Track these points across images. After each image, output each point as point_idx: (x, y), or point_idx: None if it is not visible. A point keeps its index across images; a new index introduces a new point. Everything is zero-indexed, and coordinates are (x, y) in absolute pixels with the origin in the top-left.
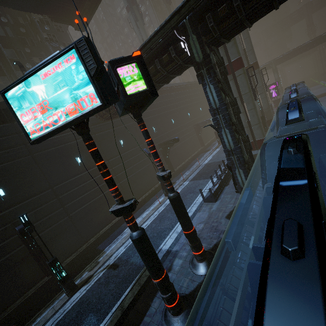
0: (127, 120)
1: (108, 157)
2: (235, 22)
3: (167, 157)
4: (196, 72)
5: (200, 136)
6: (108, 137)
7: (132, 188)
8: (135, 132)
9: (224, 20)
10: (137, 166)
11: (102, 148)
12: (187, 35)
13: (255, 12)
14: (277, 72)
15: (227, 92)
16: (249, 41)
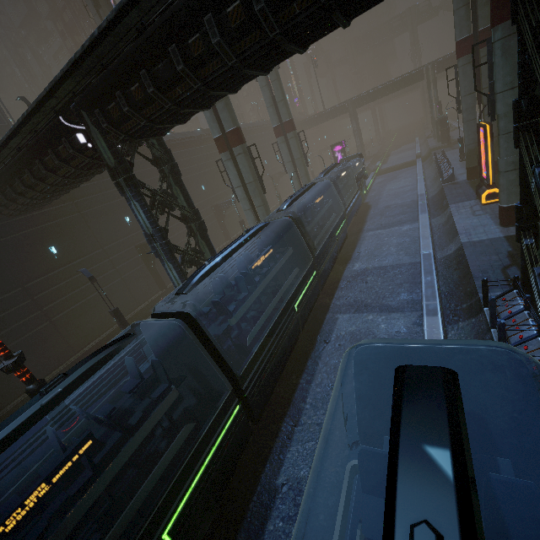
0: (64, 211)
1: (24, 280)
2: (142, 125)
3: (153, 266)
4: (112, 179)
5: (223, 224)
6: (21, 245)
7: (78, 326)
8: (84, 229)
9: (125, 121)
10: (90, 288)
11: (7, 266)
12: (86, 125)
13: (169, 116)
14: (356, 120)
15: (173, 207)
16: (279, 85)
